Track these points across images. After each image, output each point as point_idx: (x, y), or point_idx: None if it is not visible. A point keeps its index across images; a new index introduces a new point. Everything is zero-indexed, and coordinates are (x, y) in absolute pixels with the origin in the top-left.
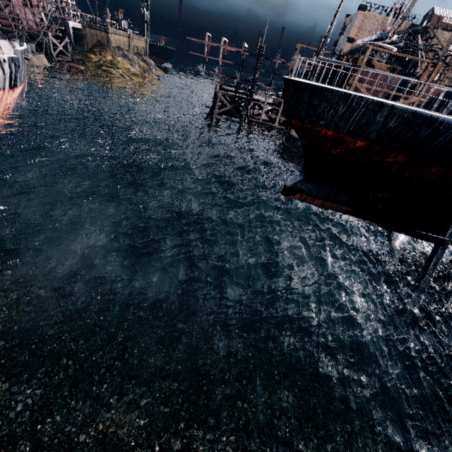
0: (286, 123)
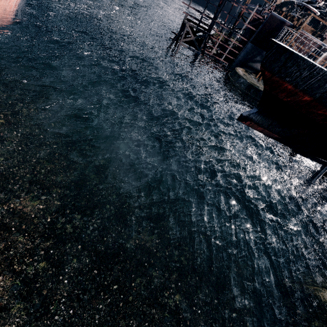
0: (227, 59)
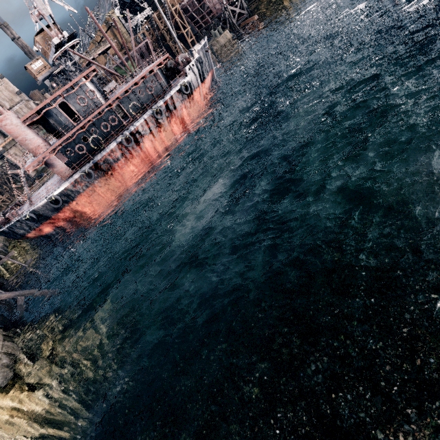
0: None
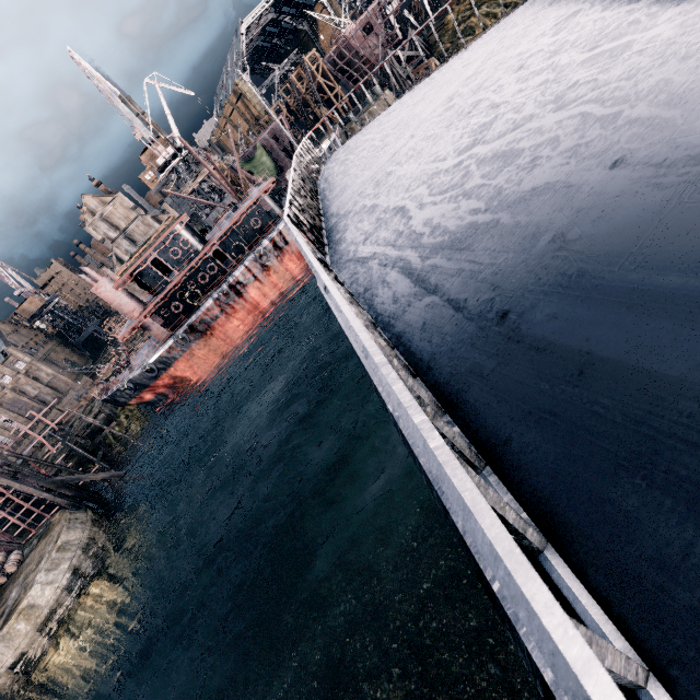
0: None
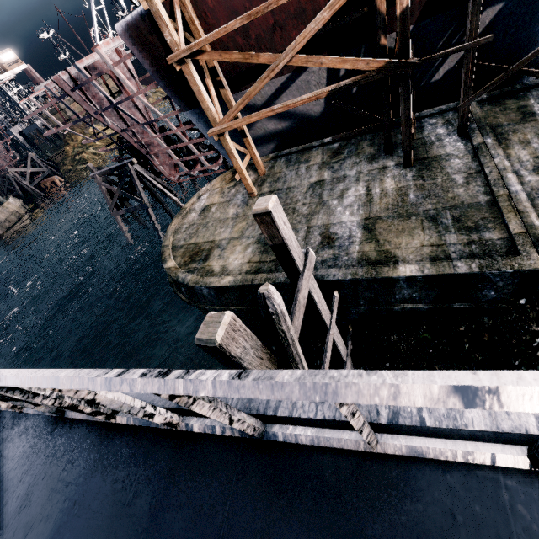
0: None
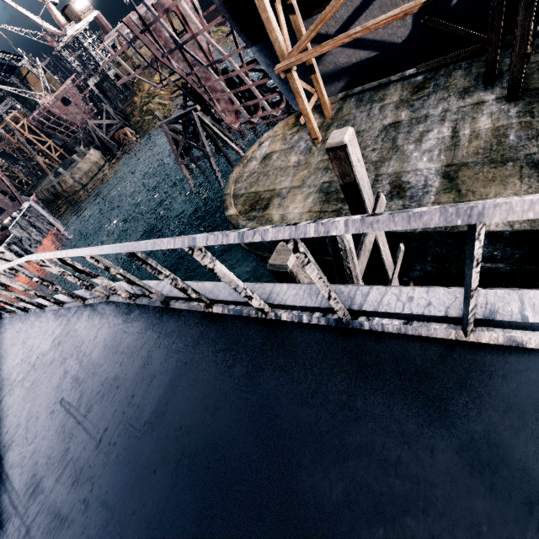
0: None
